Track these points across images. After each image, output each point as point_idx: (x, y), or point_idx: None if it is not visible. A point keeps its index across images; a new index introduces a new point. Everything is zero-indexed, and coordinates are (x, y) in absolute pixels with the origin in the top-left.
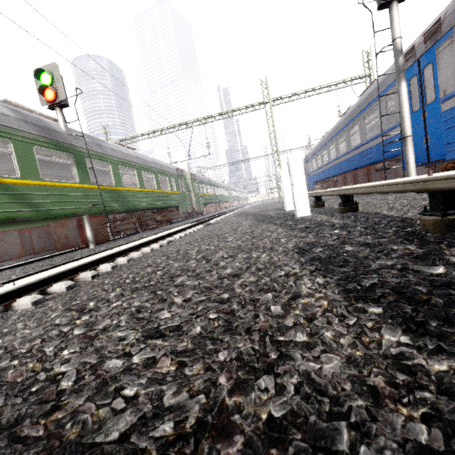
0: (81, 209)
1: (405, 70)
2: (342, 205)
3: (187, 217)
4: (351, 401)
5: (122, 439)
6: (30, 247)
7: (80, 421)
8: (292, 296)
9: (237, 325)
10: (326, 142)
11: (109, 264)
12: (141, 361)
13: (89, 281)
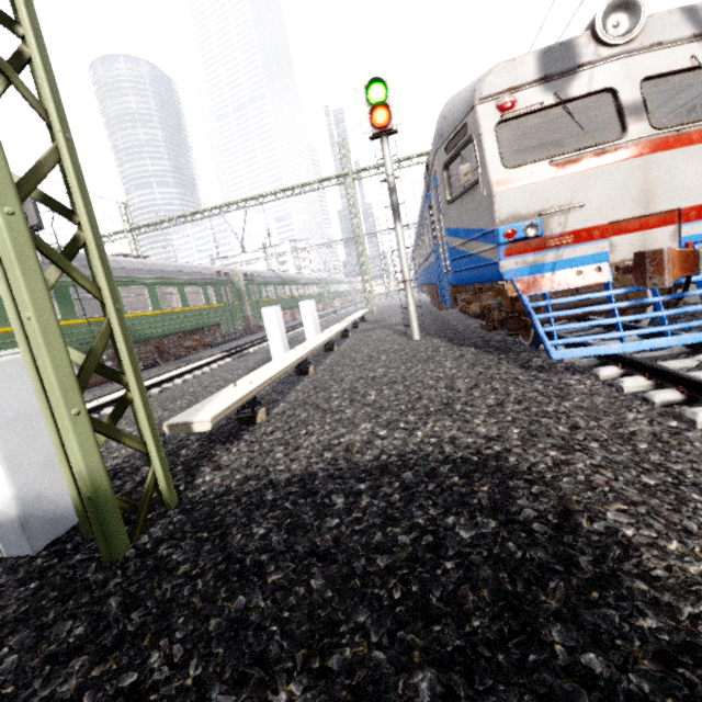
0: None
1: (425, 194)
2: (294, 369)
3: (242, 333)
4: None
5: None
6: None
7: None
8: None
9: None
10: (416, 238)
11: None
12: None
13: None
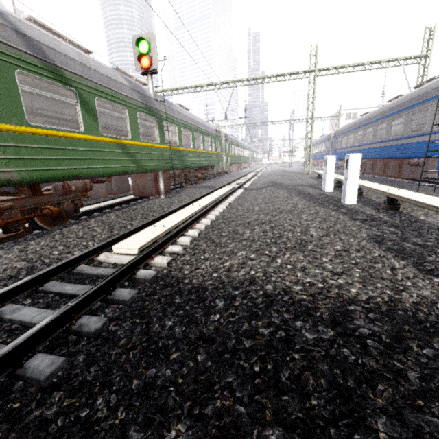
0: (159, 166)
1: None
2: (387, 204)
3: (215, 175)
4: (437, 300)
5: (366, 300)
6: (109, 189)
7: (347, 295)
8: (391, 268)
9: (374, 276)
10: (364, 124)
11: (208, 220)
12: (343, 282)
13: (204, 231)
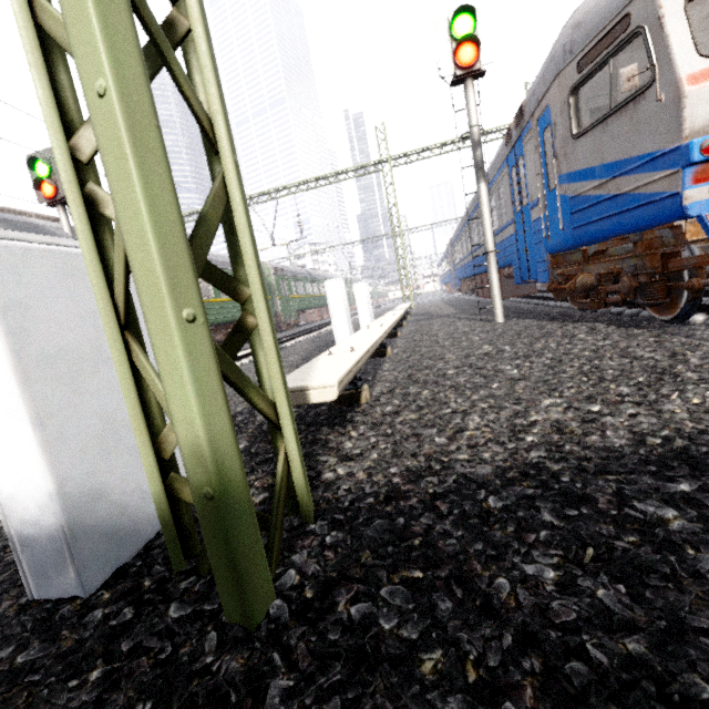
0: None
1: (506, 155)
2: None
3: None
4: None
5: None
6: None
7: None
8: None
9: None
10: (463, 226)
11: None
12: None
13: None
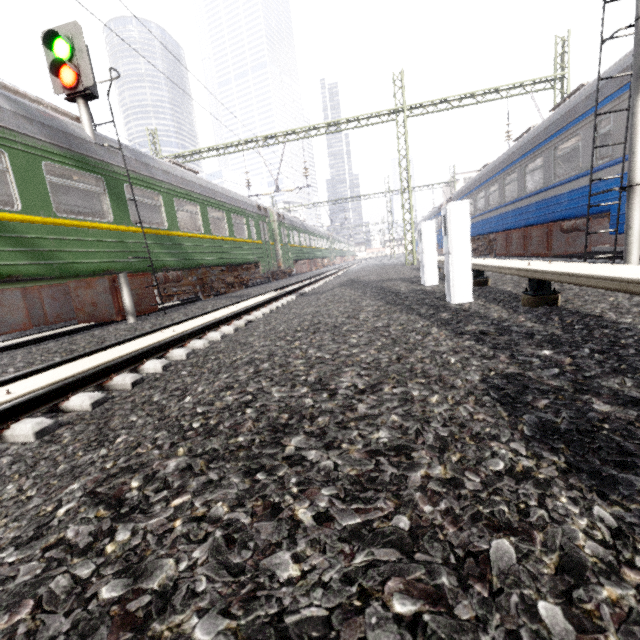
0: (116, 263)
1: None
2: (532, 294)
3: (269, 278)
4: None
5: None
6: (40, 314)
7: None
8: (563, 561)
9: None
10: (485, 180)
11: (158, 362)
12: None
13: (127, 392)
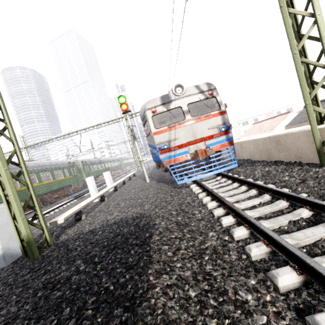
0: None
1: None
2: (99, 199)
3: (82, 188)
4: None
5: None
6: None
7: None
8: None
9: None
10: None
11: None
12: None
13: None
